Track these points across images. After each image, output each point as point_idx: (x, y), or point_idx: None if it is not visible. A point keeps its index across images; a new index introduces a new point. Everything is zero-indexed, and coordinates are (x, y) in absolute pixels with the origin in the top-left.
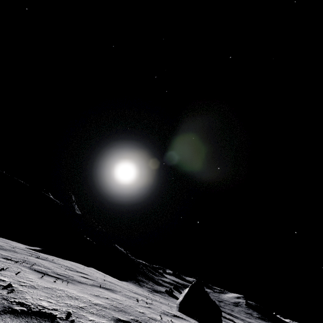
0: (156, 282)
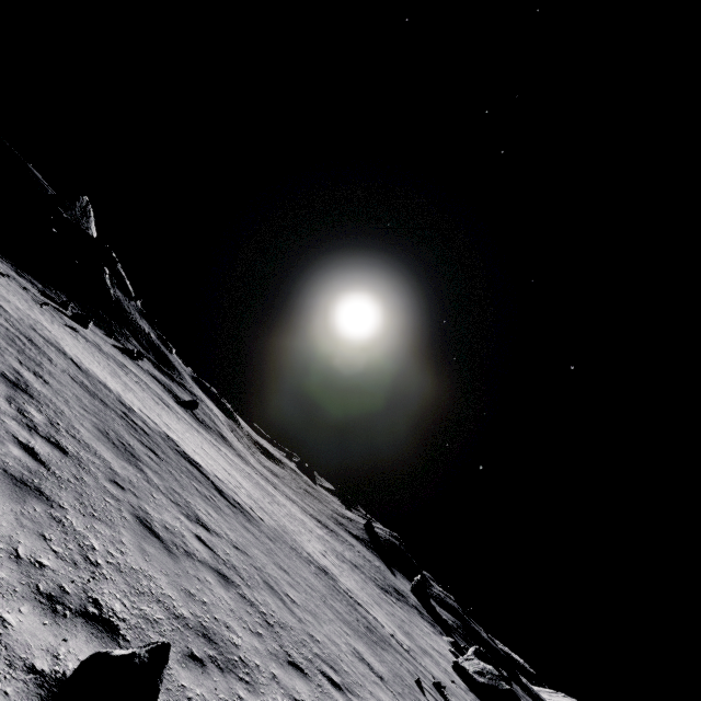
0: (101, 326)
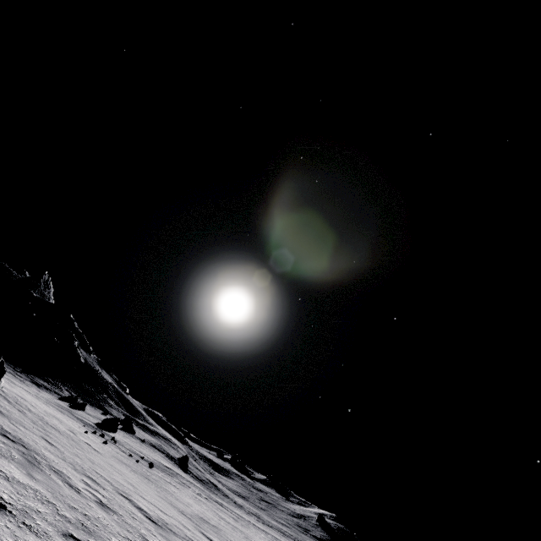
0: (92, 402)
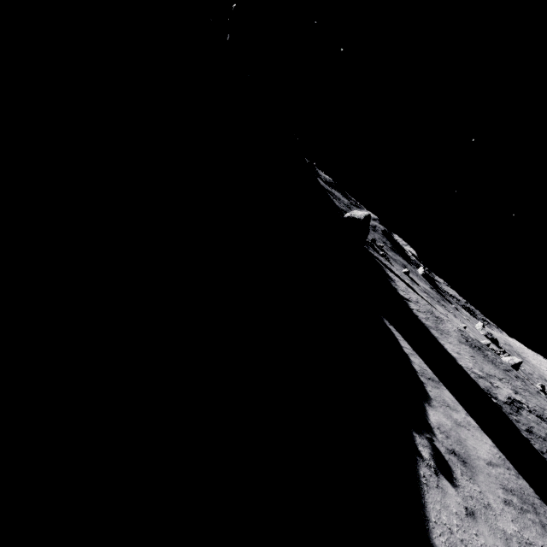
0: None
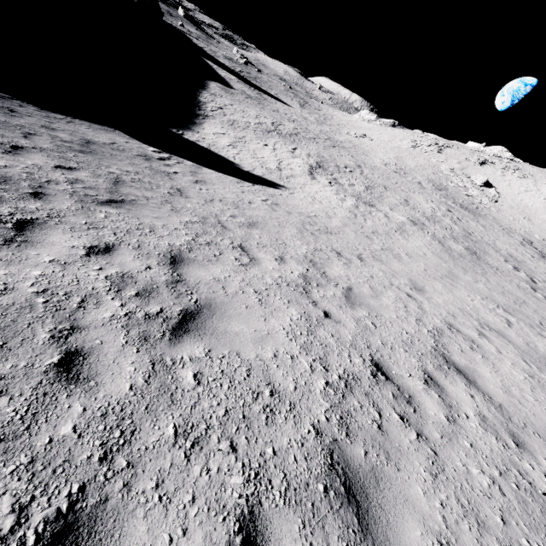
0: None
